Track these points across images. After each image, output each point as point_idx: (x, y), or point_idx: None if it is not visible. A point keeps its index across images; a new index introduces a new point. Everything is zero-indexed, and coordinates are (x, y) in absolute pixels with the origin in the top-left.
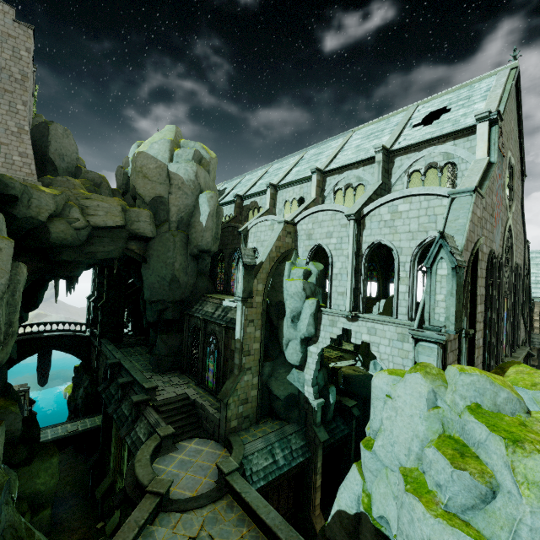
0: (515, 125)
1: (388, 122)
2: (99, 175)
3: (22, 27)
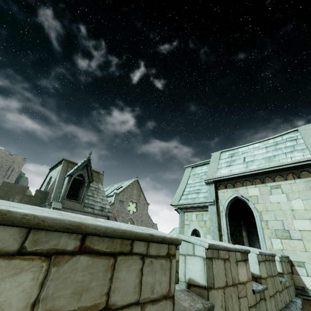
0: (138, 192)
1: (117, 185)
2: (30, 194)
3: (24, 160)
